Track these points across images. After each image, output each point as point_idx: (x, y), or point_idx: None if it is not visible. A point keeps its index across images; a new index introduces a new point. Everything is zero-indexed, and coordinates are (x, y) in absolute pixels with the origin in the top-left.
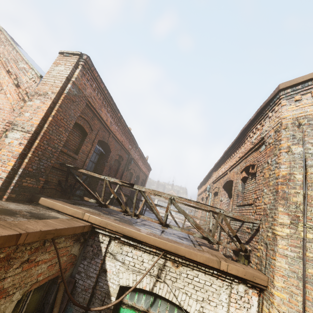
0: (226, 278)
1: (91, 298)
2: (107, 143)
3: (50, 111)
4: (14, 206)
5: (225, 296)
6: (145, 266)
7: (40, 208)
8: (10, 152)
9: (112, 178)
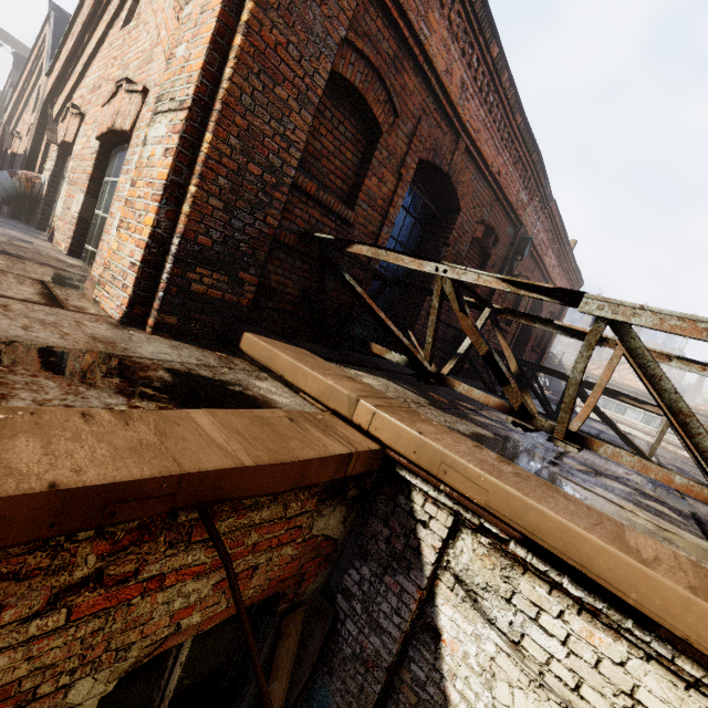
0: None
1: (384, 698)
2: (449, 175)
3: (234, 11)
4: (159, 348)
5: None
6: None
7: (242, 363)
8: (149, 185)
9: (467, 271)
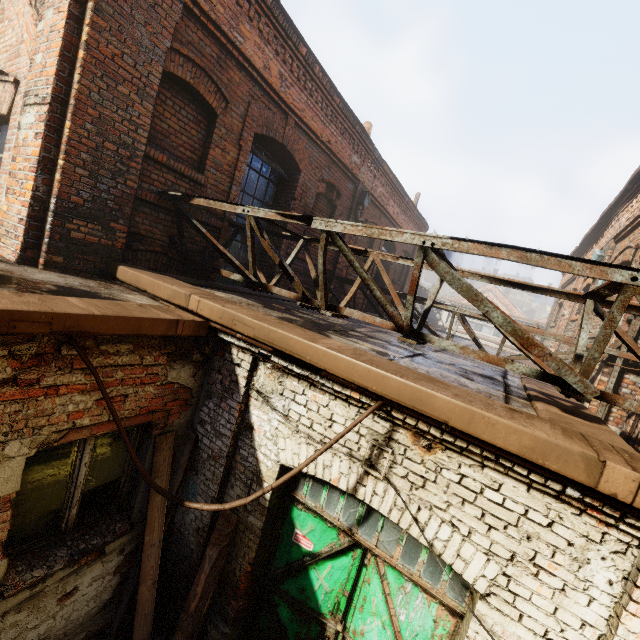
0: (624, 520)
1: (228, 476)
2: (284, 145)
3: (76, 33)
4: (48, 276)
5: (607, 572)
6: (336, 433)
7: (119, 287)
8: (26, 160)
9: (260, 210)
